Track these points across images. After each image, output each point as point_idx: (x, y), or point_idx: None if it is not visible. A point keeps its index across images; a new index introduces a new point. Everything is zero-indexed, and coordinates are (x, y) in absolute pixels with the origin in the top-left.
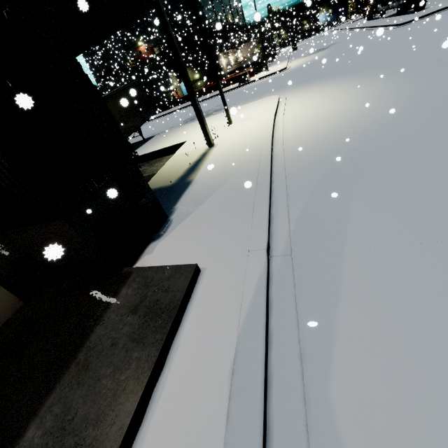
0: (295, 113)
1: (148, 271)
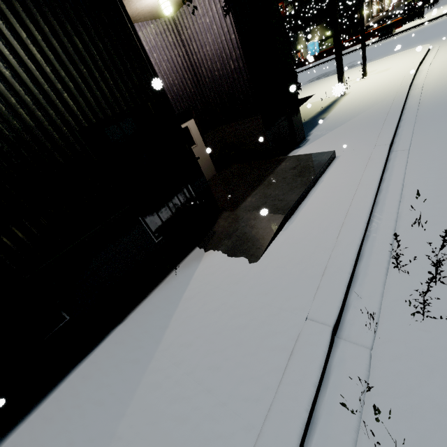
0: (446, 60)
1: (298, 156)
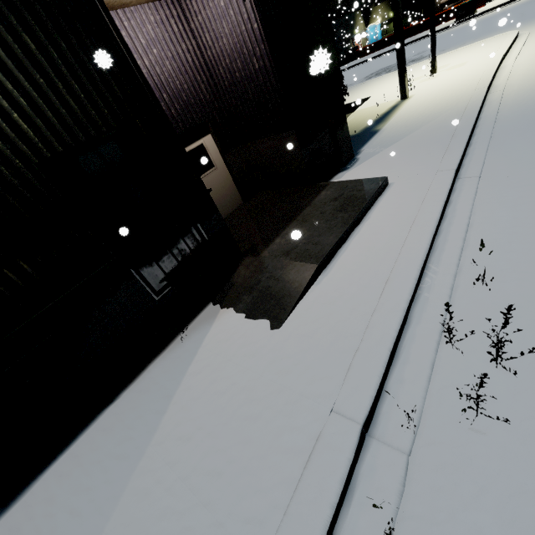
0: None
1: (342, 183)
